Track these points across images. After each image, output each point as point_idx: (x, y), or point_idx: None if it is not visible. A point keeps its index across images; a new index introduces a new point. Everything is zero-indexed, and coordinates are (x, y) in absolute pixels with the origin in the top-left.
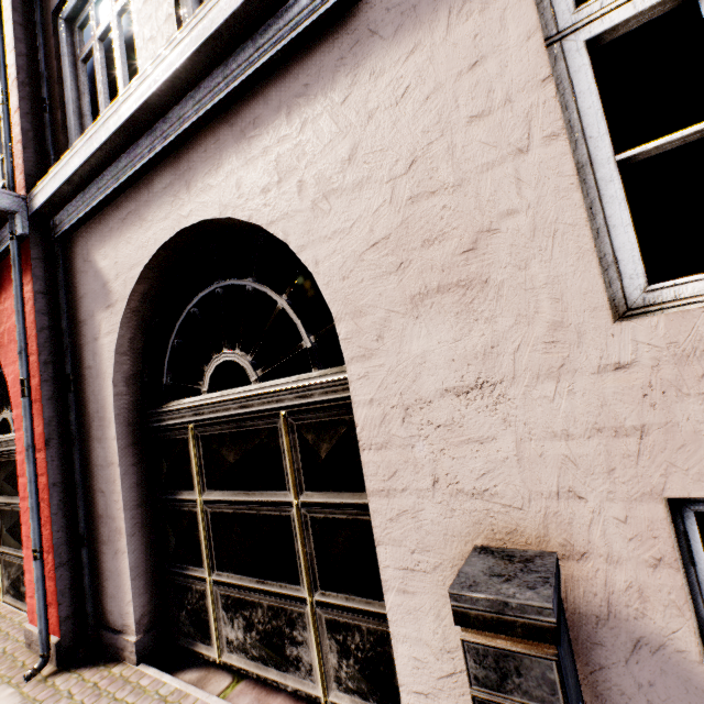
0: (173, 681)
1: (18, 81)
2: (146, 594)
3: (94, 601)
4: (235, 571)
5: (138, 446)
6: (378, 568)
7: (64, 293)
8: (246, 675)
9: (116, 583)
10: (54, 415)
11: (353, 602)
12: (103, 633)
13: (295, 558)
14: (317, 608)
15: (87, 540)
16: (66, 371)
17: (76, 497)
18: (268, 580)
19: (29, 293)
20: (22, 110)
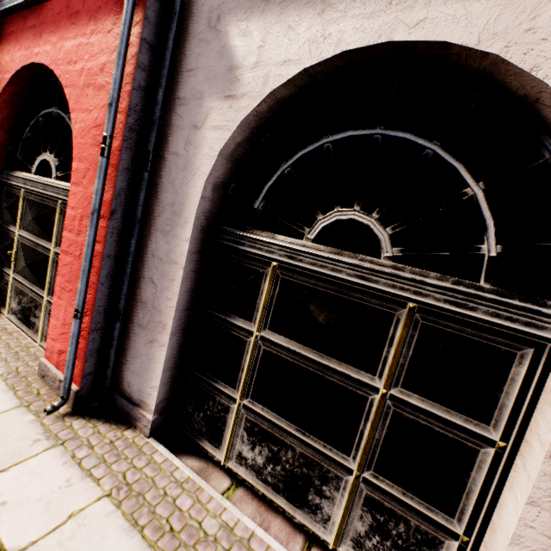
0: (185, 468)
1: None
2: (168, 384)
3: (114, 367)
4: (274, 410)
5: (201, 254)
6: (461, 491)
7: (170, 55)
8: (243, 483)
9: (143, 365)
10: (124, 188)
11: (411, 500)
12: (117, 397)
13: (355, 433)
14: (361, 483)
15: (122, 317)
16: (148, 146)
17: (121, 274)
18: (311, 434)
19: (132, 36)
20: None
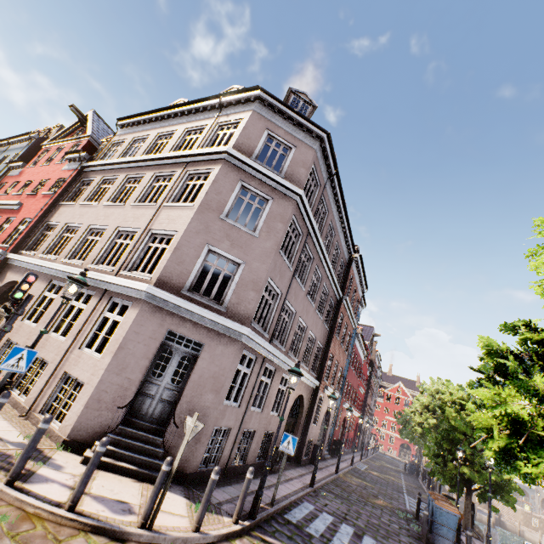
0: None
1: (27, 231)
2: None
3: None
4: None
5: None
6: None
7: None
8: None
9: None
10: None
11: None
12: None
13: None
14: None
15: None
16: None
17: None
18: None
19: None
20: (23, 236)
